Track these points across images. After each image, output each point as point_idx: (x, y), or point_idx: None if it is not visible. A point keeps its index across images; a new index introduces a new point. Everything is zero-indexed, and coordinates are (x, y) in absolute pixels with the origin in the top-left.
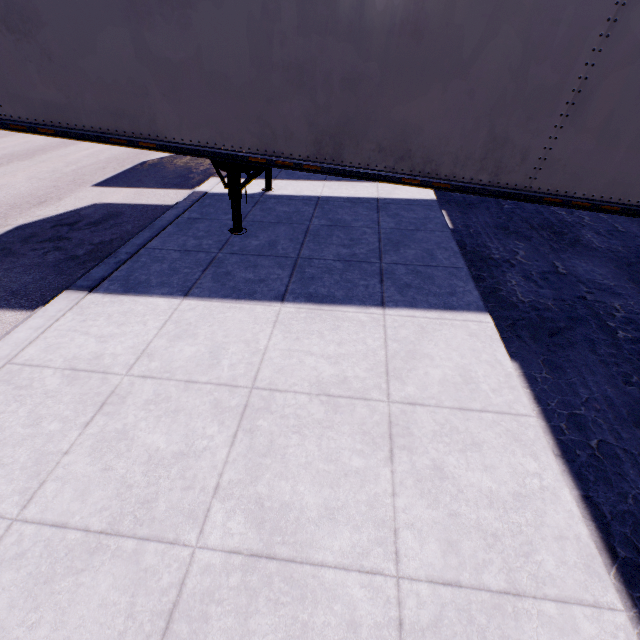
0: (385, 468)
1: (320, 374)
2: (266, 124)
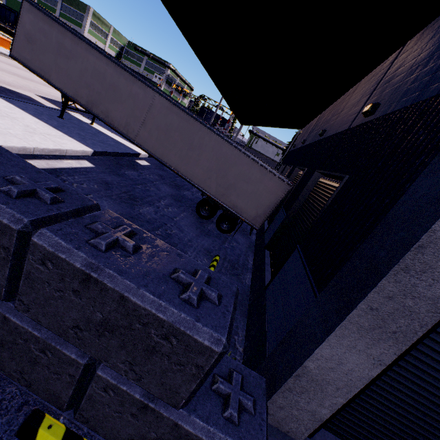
0: (22, 130)
1: (32, 126)
2: (77, 92)
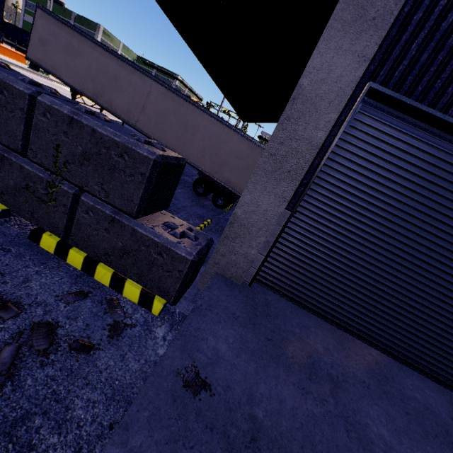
0: None
1: None
2: (84, 85)
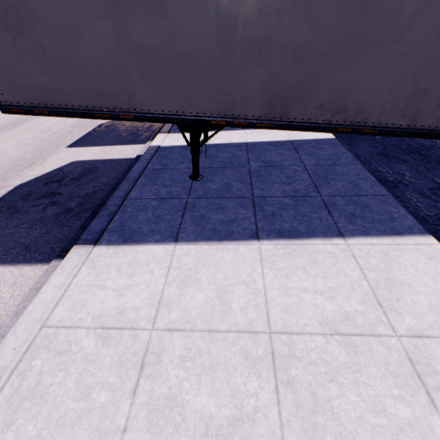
0: (433, 416)
1: (323, 311)
2: (227, 93)
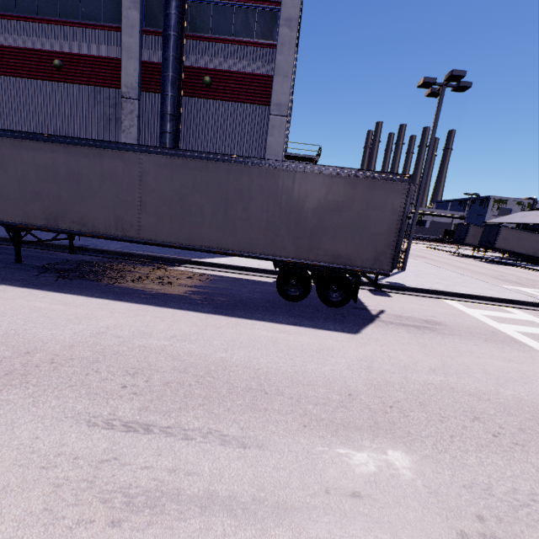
0: None
1: None
2: (527, 251)
